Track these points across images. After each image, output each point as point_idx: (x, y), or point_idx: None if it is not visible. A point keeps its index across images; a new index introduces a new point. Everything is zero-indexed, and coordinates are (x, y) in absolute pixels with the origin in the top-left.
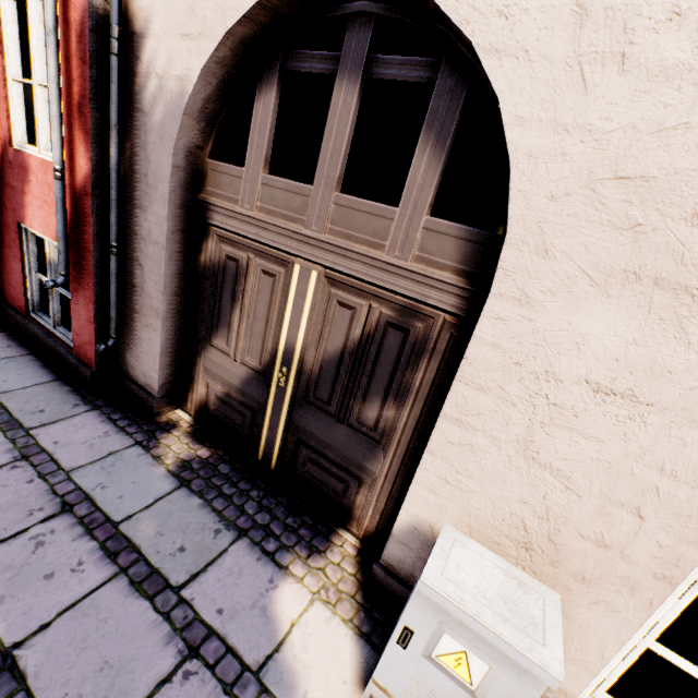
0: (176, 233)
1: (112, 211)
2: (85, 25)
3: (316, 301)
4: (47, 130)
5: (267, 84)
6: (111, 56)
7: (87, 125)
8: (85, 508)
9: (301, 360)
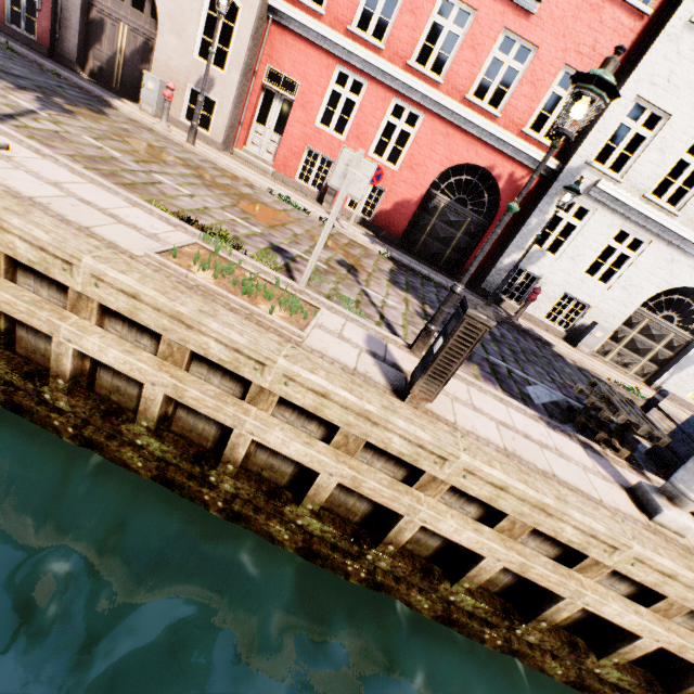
0: (83, 6)
1: None
2: None
3: (128, 35)
4: None
5: None
6: None
7: None
8: (69, 73)
9: (125, 53)
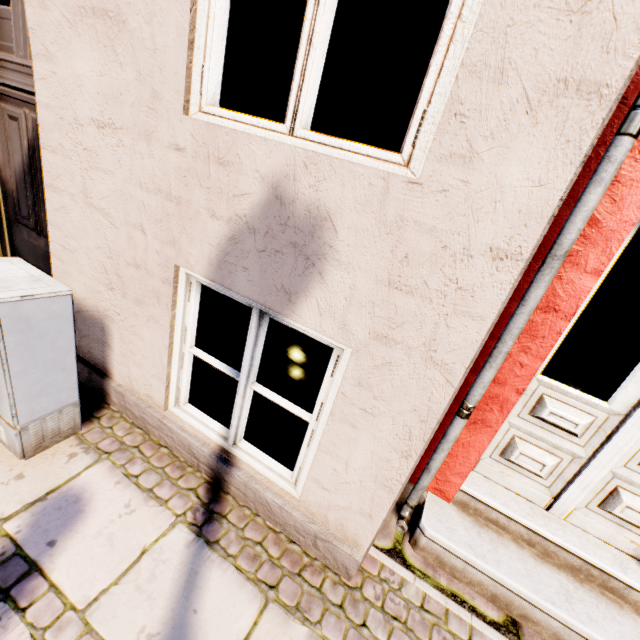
0: None
1: None
2: None
3: None
4: None
5: None
6: None
7: None
8: None
9: (1, 180)
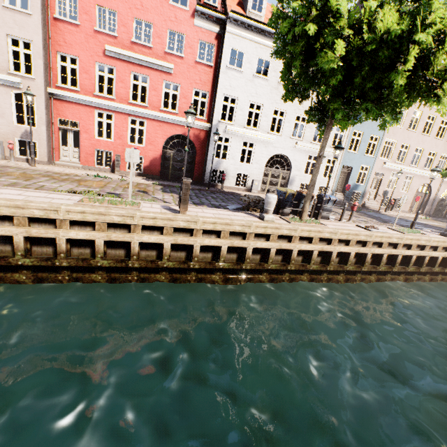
0: None
1: None
2: None
3: None
4: None
5: None
6: None
7: None
8: None
9: None
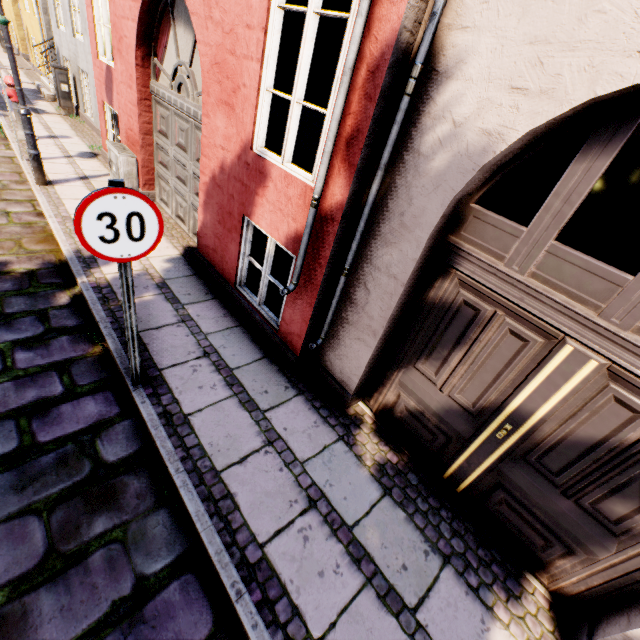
0: (415, 272)
1: (356, 240)
2: (384, 62)
3: (582, 387)
4: (292, 143)
5: (601, 147)
6: (405, 96)
7: (354, 160)
8: (324, 506)
9: (535, 428)
